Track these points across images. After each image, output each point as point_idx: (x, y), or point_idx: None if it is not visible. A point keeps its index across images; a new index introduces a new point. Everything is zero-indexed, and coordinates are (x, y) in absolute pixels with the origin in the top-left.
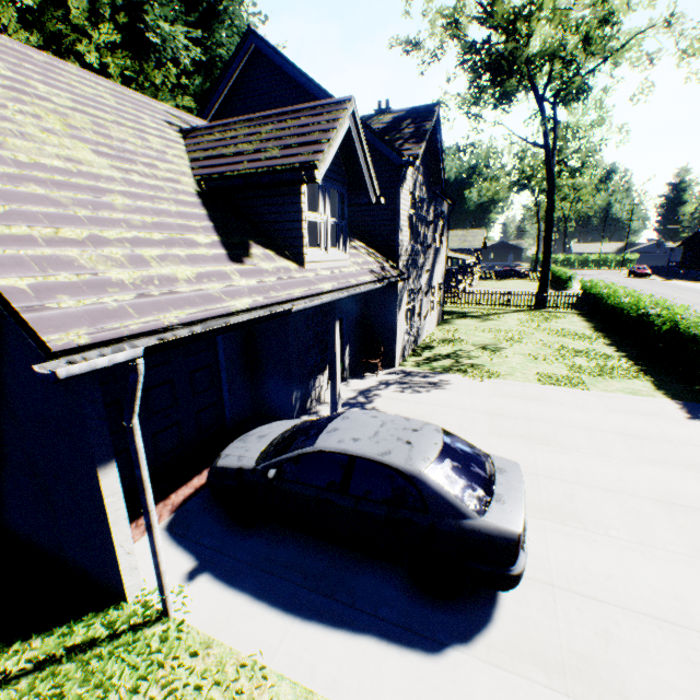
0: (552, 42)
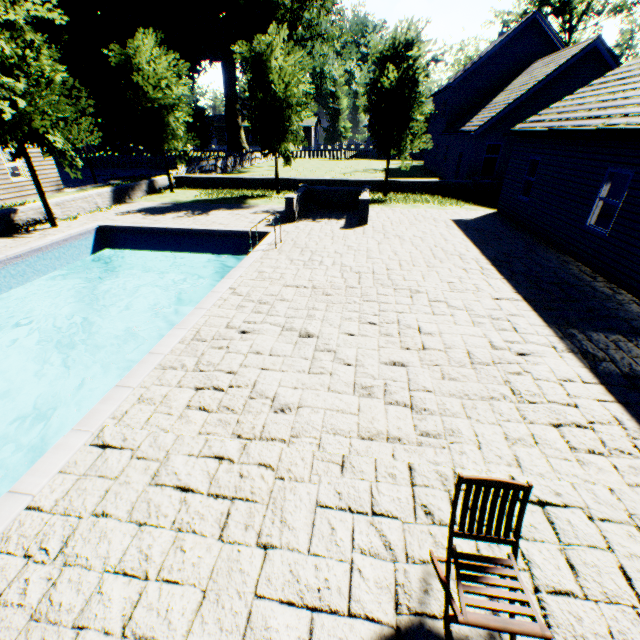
0: (602, 6)
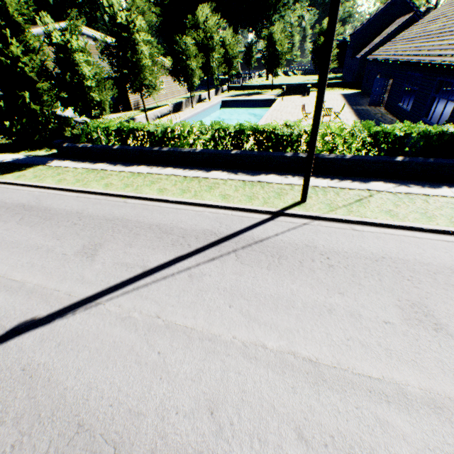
0: None
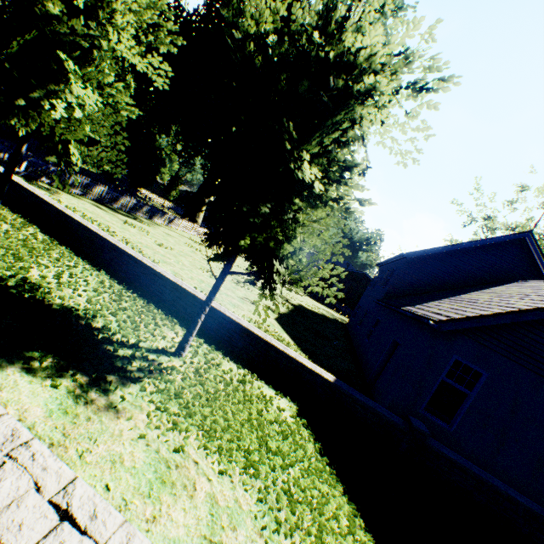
0: None
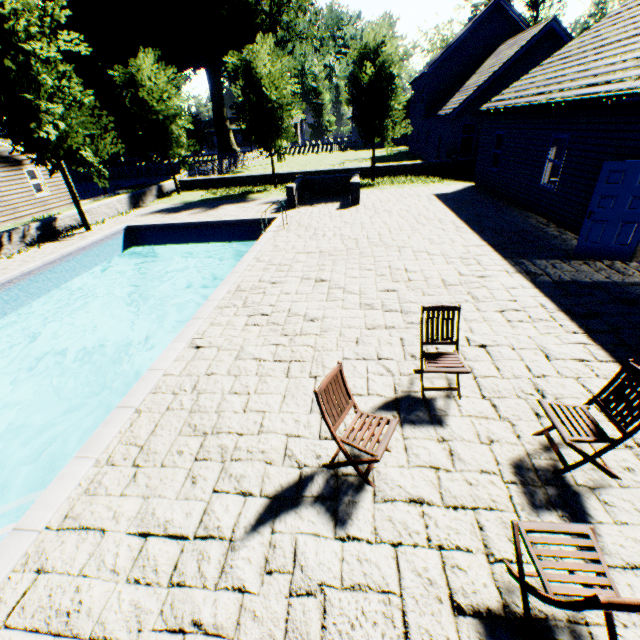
0: None
